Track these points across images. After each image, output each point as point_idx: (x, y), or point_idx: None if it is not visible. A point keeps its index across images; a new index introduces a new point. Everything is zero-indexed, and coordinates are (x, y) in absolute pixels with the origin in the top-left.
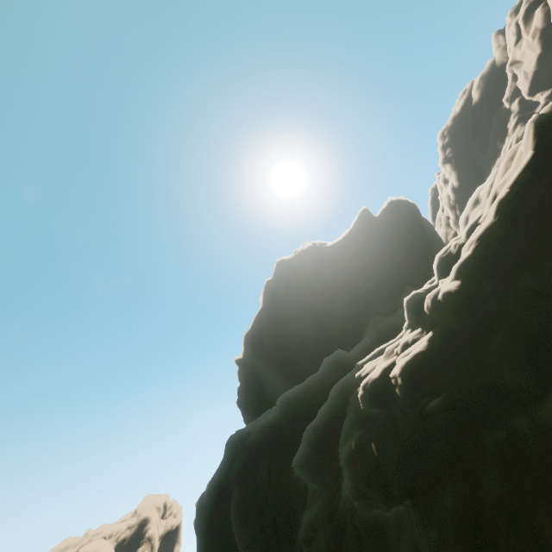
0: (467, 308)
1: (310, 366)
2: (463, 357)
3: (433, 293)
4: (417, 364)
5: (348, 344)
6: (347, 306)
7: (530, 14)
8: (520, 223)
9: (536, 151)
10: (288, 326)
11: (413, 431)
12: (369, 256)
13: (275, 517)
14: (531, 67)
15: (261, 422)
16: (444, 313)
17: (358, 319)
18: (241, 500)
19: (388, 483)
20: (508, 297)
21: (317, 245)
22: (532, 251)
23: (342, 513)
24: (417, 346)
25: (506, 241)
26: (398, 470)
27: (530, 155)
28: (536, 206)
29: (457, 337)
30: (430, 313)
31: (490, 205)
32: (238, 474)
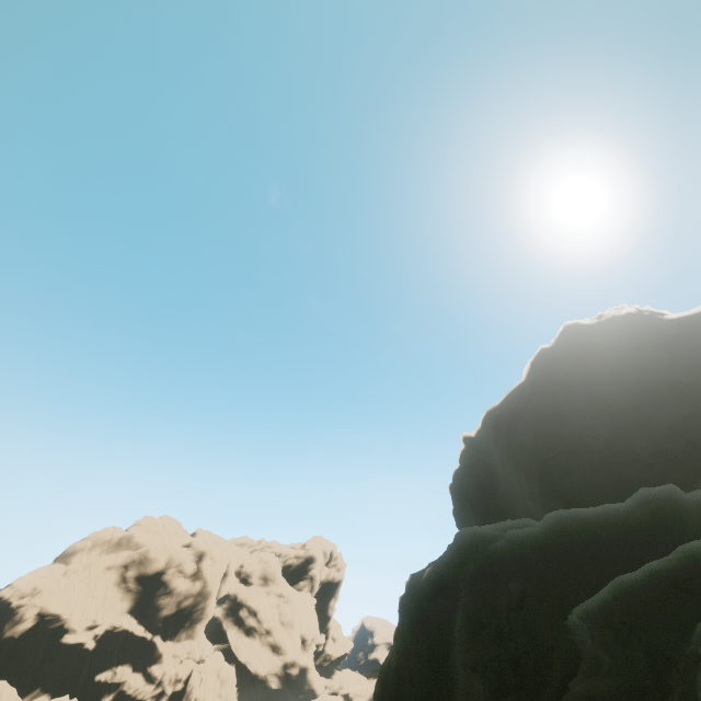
0: None
1: (584, 484)
2: None
3: None
4: None
5: (666, 478)
6: (678, 421)
7: None
8: None
9: None
10: (562, 419)
11: None
12: None
13: (519, 656)
14: None
15: (516, 532)
16: None
17: (698, 447)
18: (474, 611)
19: None
20: None
21: (646, 313)
22: None
23: None
24: None
25: None
26: None
27: None
28: None
29: None
30: None
31: None
32: (473, 579)
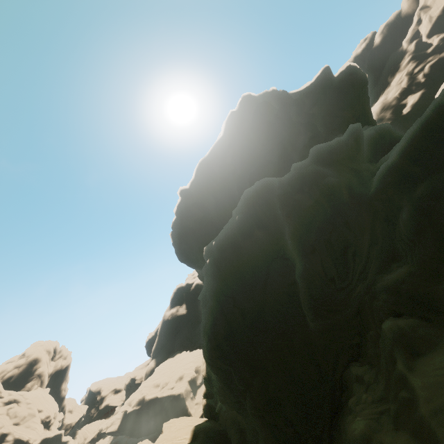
0: None
1: None
2: None
3: None
4: None
5: None
6: (305, 142)
7: None
8: None
9: None
10: (255, 148)
11: None
12: (326, 107)
13: (347, 219)
14: (438, 12)
15: (297, 164)
16: None
17: None
18: (302, 211)
19: None
20: None
21: (281, 90)
22: None
23: None
24: None
25: None
26: None
27: None
28: None
29: None
30: None
31: None
32: (287, 197)
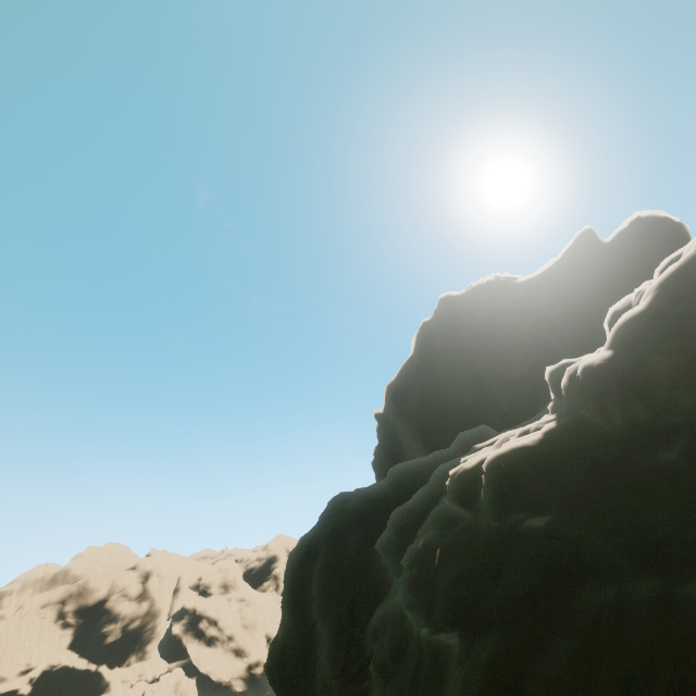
0: (616, 396)
1: None
2: (593, 469)
3: (576, 365)
4: (513, 462)
5: (515, 422)
6: (528, 371)
7: None
8: None
9: None
10: (439, 384)
11: (489, 550)
12: (580, 303)
13: (355, 597)
14: None
15: (366, 489)
16: (582, 398)
17: (539, 391)
18: (325, 567)
19: (436, 601)
20: None
21: (502, 280)
22: None
23: (412, 620)
24: (526, 437)
25: None
26: (448, 590)
27: None
28: None
29: (594, 438)
30: (567, 395)
31: None
32: (328, 539)
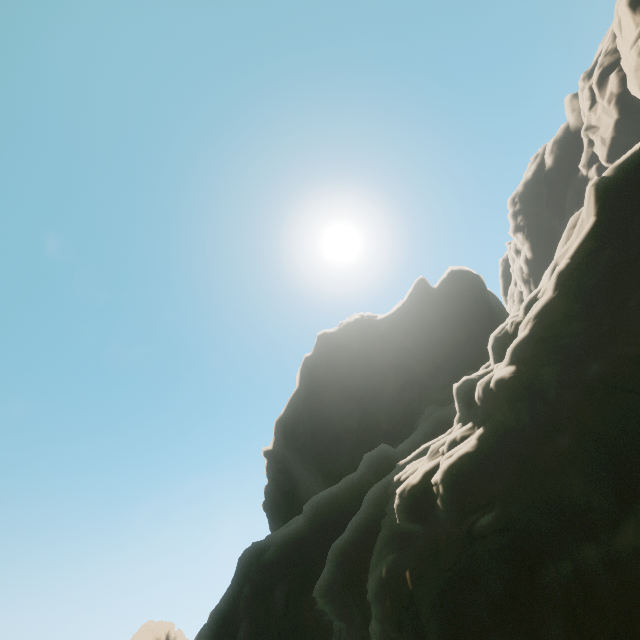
0: (525, 400)
1: (351, 463)
2: (520, 462)
3: (485, 380)
4: (462, 468)
5: (397, 438)
6: (398, 391)
7: (605, 78)
8: (584, 300)
9: (599, 218)
10: (327, 412)
11: (457, 557)
12: (426, 333)
13: None
14: (608, 133)
15: (283, 533)
16: (498, 405)
17: (410, 408)
18: (249, 638)
19: (423, 628)
20: (573, 389)
21: (366, 317)
22: (600, 333)
23: None
24: (464, 445)
25: (569, 320)
26: (435, 611)
27: (591, 222)
28: (601, 281)
29: (513, 436)
30: (482, 404)
31: (550, 278)
32: (248, 602)
